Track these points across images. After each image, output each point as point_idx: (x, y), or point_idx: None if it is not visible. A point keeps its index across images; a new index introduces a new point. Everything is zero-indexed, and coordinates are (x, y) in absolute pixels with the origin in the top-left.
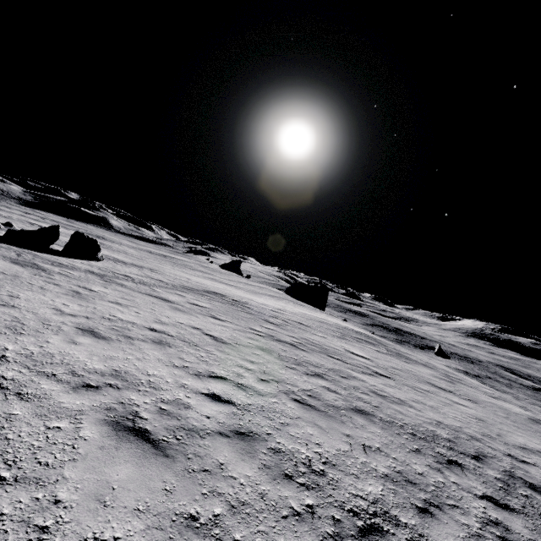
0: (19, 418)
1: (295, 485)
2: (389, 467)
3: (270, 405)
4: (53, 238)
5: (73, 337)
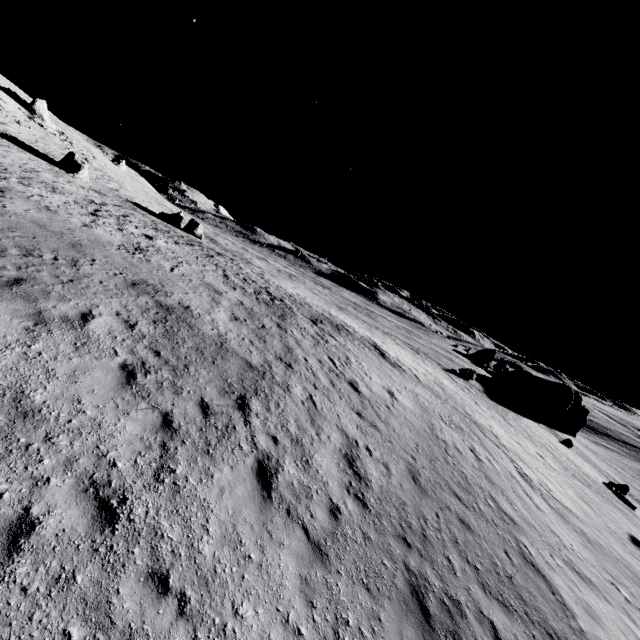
0: None
1: None
2: None
3: None
4: (175, 218)
5: None
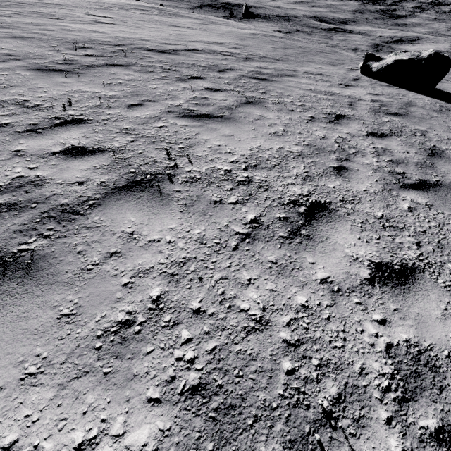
0: None
1: None
2: None
3: None
4: None
5: None
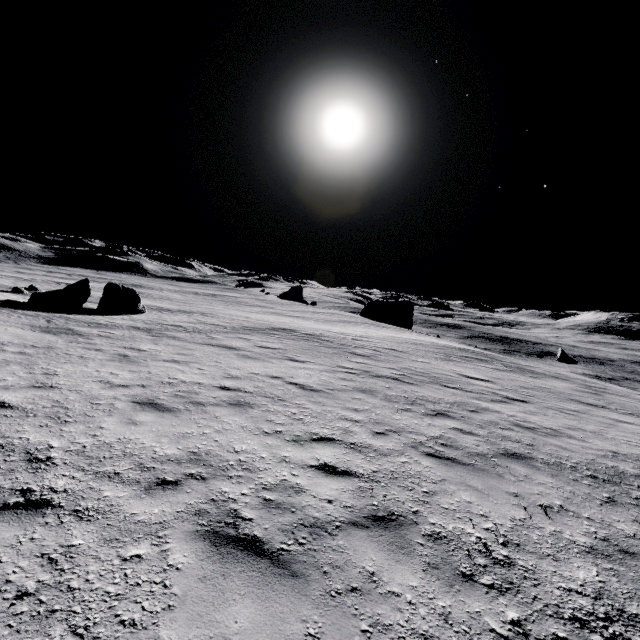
0: (83, 551)
1: (482, 590)
2: (588, 533)
3: (401, 467)
4: (84, 295)
5: (130, 416)
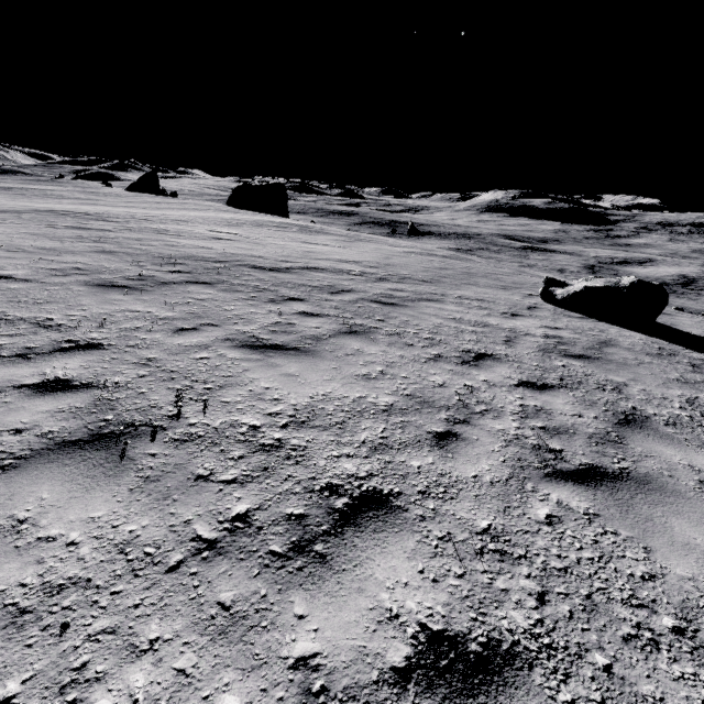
0: None
1: None
2: (68, 267)
3: None
4: None
5: None
